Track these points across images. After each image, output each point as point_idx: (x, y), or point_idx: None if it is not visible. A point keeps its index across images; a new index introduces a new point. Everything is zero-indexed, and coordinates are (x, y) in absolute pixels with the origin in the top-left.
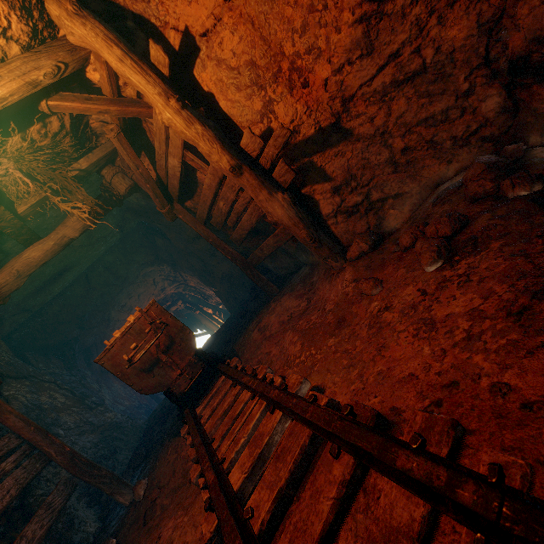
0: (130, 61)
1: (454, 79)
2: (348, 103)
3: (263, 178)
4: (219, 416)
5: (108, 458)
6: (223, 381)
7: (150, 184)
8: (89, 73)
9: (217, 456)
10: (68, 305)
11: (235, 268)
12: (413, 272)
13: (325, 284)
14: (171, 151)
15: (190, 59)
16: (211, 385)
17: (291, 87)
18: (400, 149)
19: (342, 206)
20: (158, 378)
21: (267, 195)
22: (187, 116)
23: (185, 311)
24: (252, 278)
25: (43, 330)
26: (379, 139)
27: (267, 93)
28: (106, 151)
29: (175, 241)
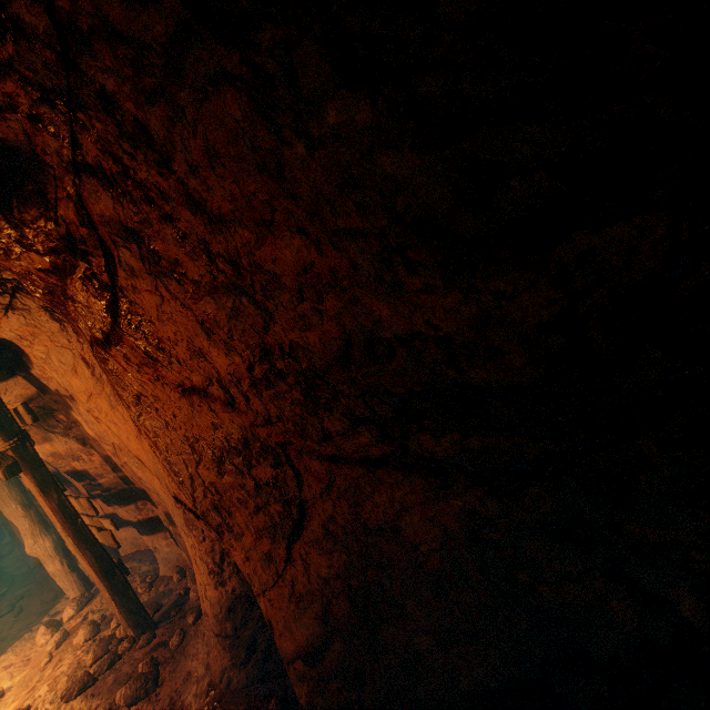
0: None
1: None
2: None
3: None
4: None
5: None
6: None
7: None
8: None
9: None
10: None
11: None
12: None
13: None
14: None
15: None
16: None
17: None
18: None
19: None
20: None
21: None
22: None
23: None
24: None
25: None
26: None
27: None
28: None
29: None
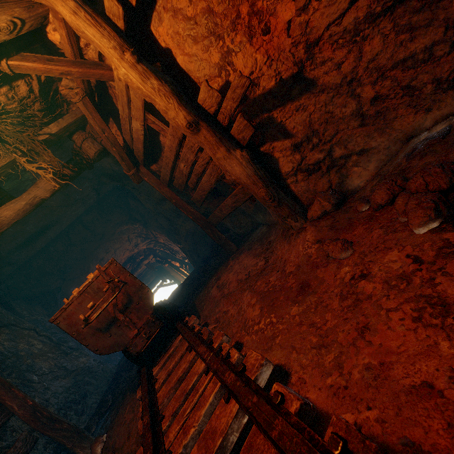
0: (84, 13)
1: (446, 3)
2: (312, 48)
3: (220, 135)
4: (172, 386)
5: (78, 403)
6: (181, 340)
7: (116, 148)
8: (50, 34)
9: (163, 444)
10: (50, 259)
11: (198, 227)
12: (395, 233)
13: (283, 244)
14: (133, 114)
15: (147, 13)
16: (169, 343)
17: (251, 35)
18: (370, 98)
19: (302, 164)
20: (115, 338)
21: (225, 153)
22: (142, 70)
23: (156, 264)
24: (212, 236)
25: (28, 281)
26: (346, 89)
27: (225, 42)
28: (76, 117)
29: (145, 203)
